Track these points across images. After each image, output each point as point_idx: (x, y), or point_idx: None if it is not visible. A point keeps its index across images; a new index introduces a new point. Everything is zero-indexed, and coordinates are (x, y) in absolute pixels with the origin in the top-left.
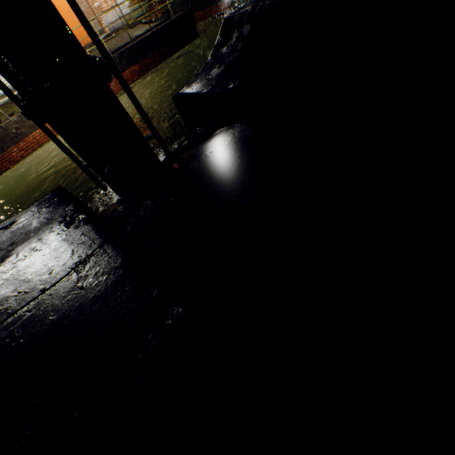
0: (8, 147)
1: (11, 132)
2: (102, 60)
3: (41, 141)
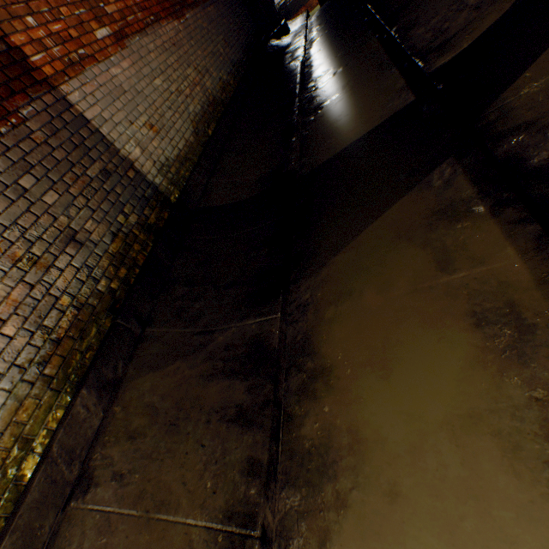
0: None
1: None
2: None
3: None
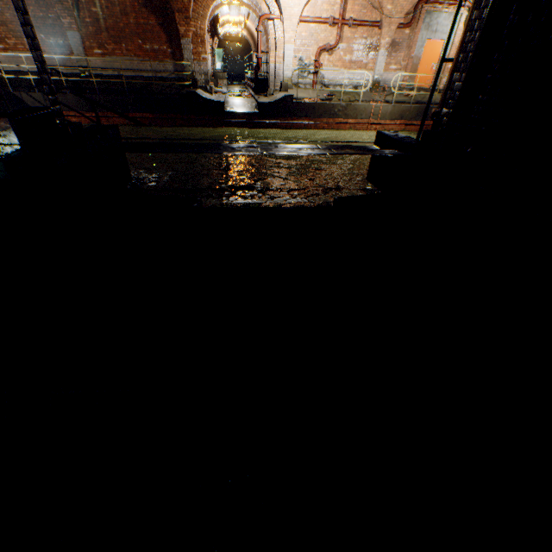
0: (324, 117)
1: (334, 110)
2: (421, 103)
3: (340, 127)
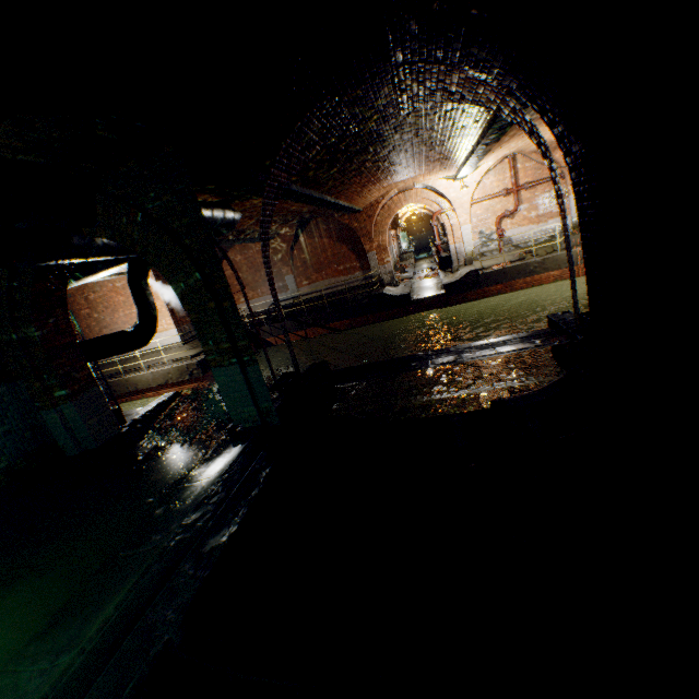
0: (518, 278)
1: (528, 268)
2: None
3: (542, 282)
